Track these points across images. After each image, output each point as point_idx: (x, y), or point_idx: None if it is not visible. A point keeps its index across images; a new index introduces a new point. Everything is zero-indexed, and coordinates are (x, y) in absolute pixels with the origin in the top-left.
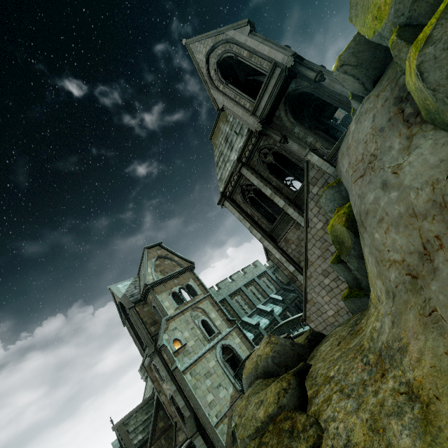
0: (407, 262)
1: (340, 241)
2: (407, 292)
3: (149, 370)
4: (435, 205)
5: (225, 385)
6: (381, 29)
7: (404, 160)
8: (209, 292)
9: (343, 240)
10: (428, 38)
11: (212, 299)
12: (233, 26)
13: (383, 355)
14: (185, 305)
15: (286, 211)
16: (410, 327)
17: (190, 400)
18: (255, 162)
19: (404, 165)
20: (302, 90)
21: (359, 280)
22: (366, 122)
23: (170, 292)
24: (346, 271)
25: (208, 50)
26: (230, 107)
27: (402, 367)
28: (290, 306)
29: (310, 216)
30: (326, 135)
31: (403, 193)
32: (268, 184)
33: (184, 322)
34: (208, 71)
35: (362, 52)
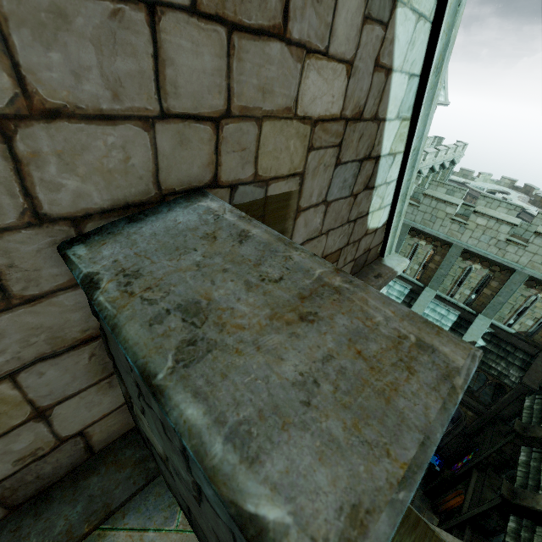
0: None
1: None
2: None
3: None
4: None
5: None
6: None
7: None
8: None
9: None
10: None
11: None
12: None
13: None
14: None
15: None
16: None
17: None
18: None
19: None
20: None
21: None
22: None
23: None
24: None
25: None
26: None
27: None
28: None
29: None
30: None
31: None
32: None
33: None
34: None
35: None
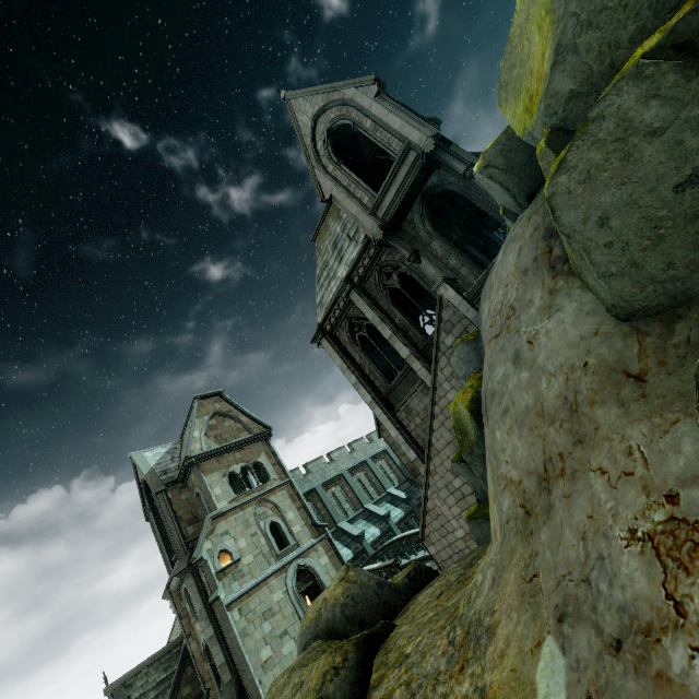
0: (523, 486)
1: (463, 429)
2: (517, 534)
3: (177, 598)
4: (565, 405)
5: (295, 633)
6: (532, 127)
7: (542, 326)
8: (290, 477)
9: (466, 429)
10: (561, 162)
11: (293, 488)
12: (354, 83)
13: (470, 634)
14: (247, 495)
15: (411, 365)
16: (507, 595)
17: (232, 655)
18: (373, 284)
19: (541, 333)
20: (446, 187)
21: (485, 494)
22: (511, 256)
23: (226, 473)
24: (473, 475)
25: (317, 111)
26: (341, 199)
27: (484, 660)
28: (417, 509)
29: (440, 379)
30: (483, 255)
31: (534, 376)
32: (388, 320)
33: (242, 523)
34: (315, 141)
35: (515, 152)
